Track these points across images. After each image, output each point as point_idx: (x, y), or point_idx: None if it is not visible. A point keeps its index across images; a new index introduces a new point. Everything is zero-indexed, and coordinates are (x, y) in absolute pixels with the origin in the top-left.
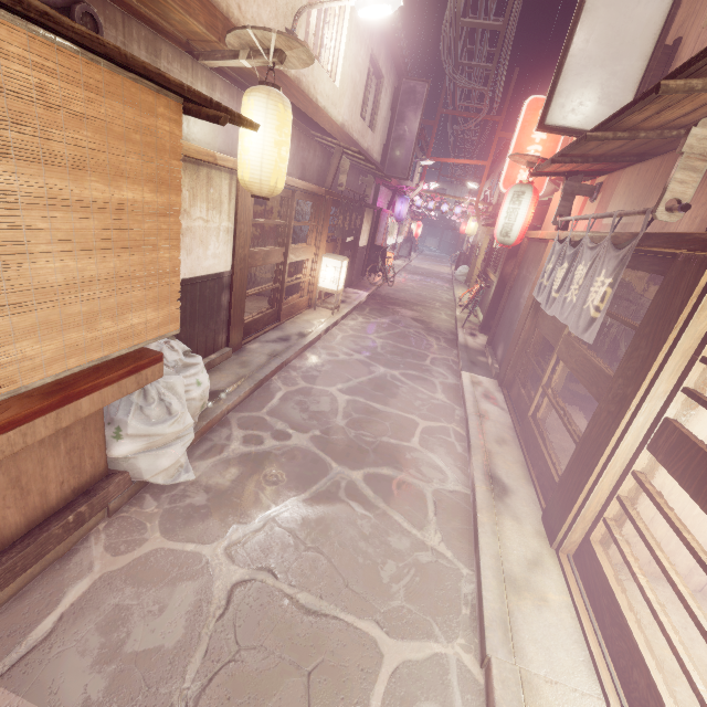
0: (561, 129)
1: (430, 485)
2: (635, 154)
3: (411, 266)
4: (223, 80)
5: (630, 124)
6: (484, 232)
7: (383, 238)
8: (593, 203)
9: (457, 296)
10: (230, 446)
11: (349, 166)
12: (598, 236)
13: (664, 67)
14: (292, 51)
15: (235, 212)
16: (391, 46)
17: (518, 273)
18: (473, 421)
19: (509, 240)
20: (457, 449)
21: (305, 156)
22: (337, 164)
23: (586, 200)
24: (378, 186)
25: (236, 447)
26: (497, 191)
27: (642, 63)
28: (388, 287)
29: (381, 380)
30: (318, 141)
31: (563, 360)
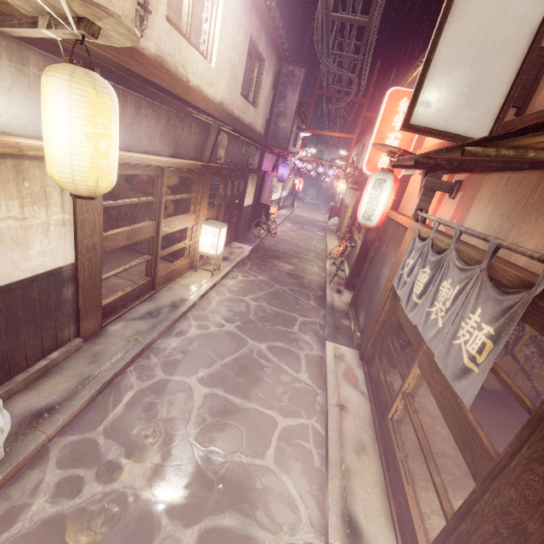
0: (427, 130)
1: (278, 539)
2: (502, 160)
3: (293, 215)
4: (42, 53)
5: (522, 143)
6: (351, 192)
7: (269, 194)
8: (452, 200)
9: (329, 246)
10: (30, 508)
11: (227, 141)
12: (466, 255)
13: (538, 71)
14: (103, 21)
15: (73, 202)
16: (271, 34)
17: (379, 246)
18: (333, 418)
19: (371, 223)
20: (315, 461)
21: (178, 133)
22: (214, 139)
23: (444, 193)
24: (263, 152)
25: (39, 508)
26: (362, 158)
27: (514, 65)
28: (271, 238)
29: (247, 359)
30: (196, 118)
31: (426, 379)
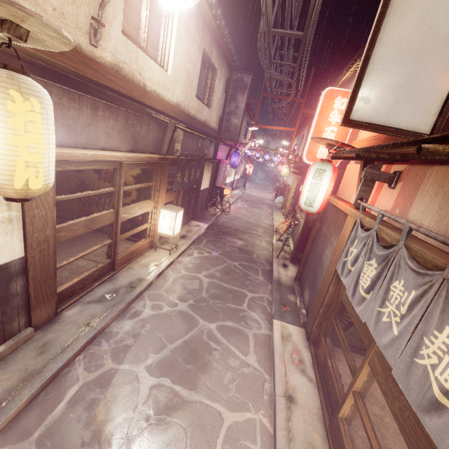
0: (368, 125)
1: None
2: None
3: (245, 194)
4: None
5: None
6: (293, 175)
7: (223, 178)
8: (392, 190)
9: (275, 222)
10: None
11: (183, 136)
12: (420, 255)
13: None
14: (27, 23)
15: None
16: (221, 48)
17: (320, 227)
18: (281, 412)
19: (313, 209)
20: None
21: (136, 131)
22: (170, 135)
23: (382, 183)
24: (217, 144)
25: None
26: (302, 147)
27: None
28: (225, 216)
29: (196, 342)
30: (155, 117)
31: (380, 387)
